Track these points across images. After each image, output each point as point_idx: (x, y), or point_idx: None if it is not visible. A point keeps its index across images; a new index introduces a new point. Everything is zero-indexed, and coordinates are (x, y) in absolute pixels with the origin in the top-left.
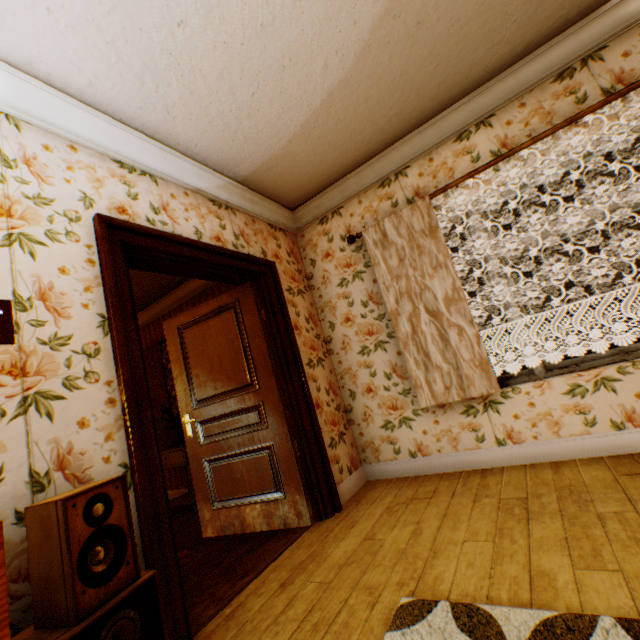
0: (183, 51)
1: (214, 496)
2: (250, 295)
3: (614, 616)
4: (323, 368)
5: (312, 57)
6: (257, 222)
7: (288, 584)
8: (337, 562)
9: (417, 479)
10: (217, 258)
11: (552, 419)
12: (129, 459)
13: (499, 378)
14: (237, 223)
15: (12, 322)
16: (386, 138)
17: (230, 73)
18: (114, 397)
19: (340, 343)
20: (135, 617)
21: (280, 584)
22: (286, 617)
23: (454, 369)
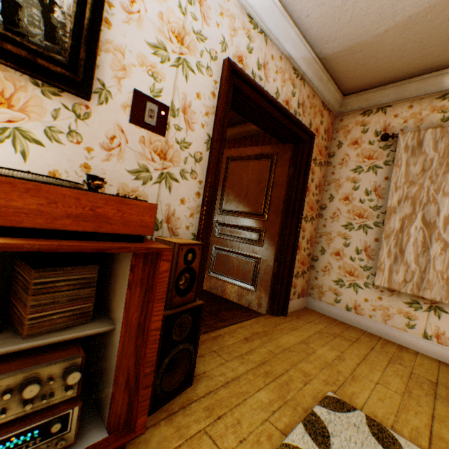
0: None
1: (211, 268)
2: (287, 154)
3: None
4: (311, 225)
5: None
6: (315, 97)
7: (249, 340)
8: (282, 345)
9: (344, 324)
10: (281, 118)
11: None
12: (197, 232)
13: None
14: (302, 94)
15: (167, 122)
16: None
17: None
18: (200, 192)
19: (331, 213)
20: (190, 319)
21: (244, 337)
22: (248, 358)
23: (420, 271)
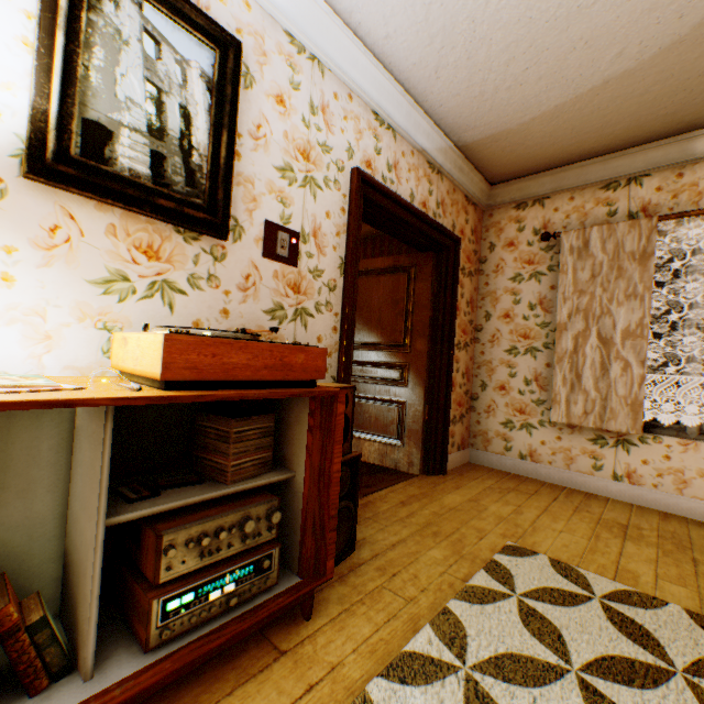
0: (486, 20)
1: None
2: (428, 265)
3: (682, 607)
4: (466, 353)
5: (610, 43)
6: (456, 192)
7: (407, 504)
8: (447, 505)
9: (519, 477)
10: (419, 225)
11: (682, 477)
12: (336, 375)
13: (644, 423)
14: (441, 190)
15: (298, 251)
16: (638, 136)
17: (517, 46)
18: (337, 326)
19: (489, 335)
20: (348, 473)
21: (400, 501)
22: (410, 521)
23: (601, 399)
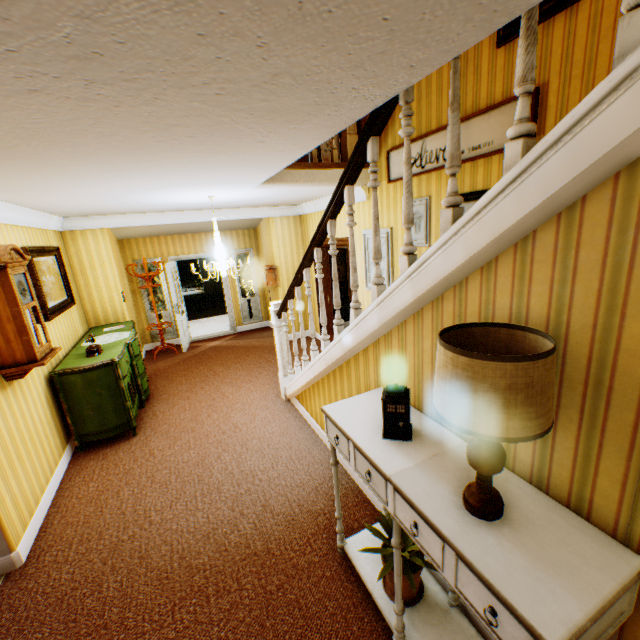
0: None
1: None
2: None
3: None
4: None
5: None
6: None
7: None
8: None
9: None
10: None
11: None
12: None
13: None
14: None
15: None
16: None
17: None
18: None
19: None
20: None
21: None
22: None
23: None
